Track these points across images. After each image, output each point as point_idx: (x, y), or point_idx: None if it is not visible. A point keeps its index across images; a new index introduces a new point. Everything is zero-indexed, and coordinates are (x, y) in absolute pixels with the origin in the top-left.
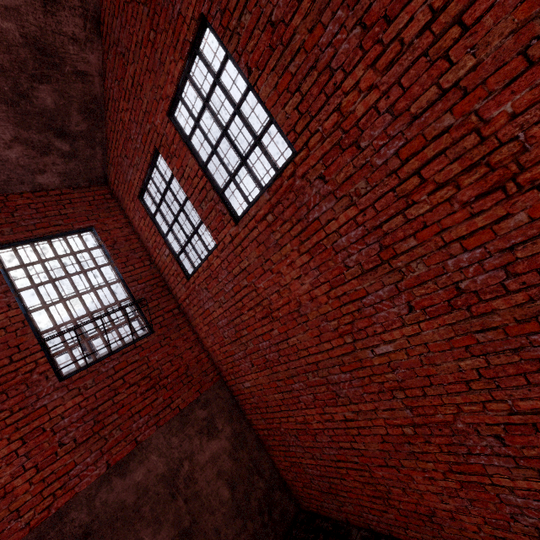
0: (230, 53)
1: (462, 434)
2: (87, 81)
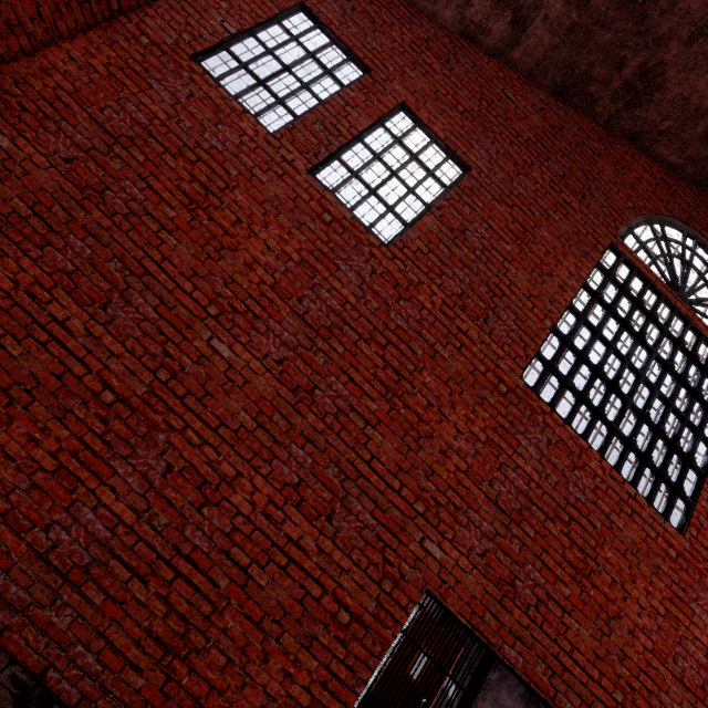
0: (449, 192)
1: (150, 443)
2: None
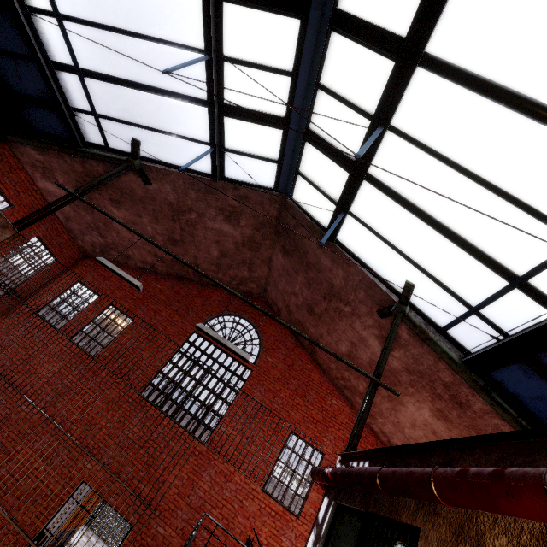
0: (123, 331)
1: None
2: (126, 263)
